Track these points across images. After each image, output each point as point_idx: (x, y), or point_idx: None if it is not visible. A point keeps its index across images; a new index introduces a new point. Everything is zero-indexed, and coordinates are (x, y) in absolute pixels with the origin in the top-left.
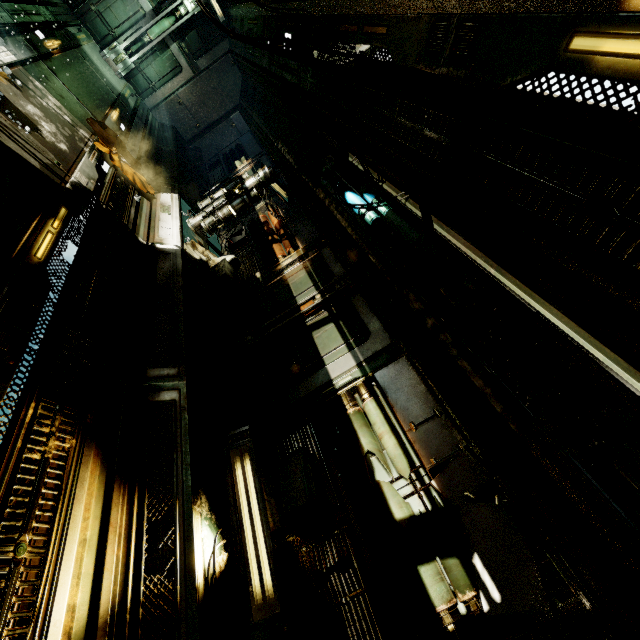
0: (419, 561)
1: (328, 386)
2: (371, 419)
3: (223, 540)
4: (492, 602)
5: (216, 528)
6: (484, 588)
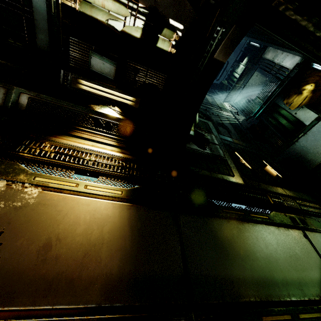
0: (156, 43)
1: (50, 4)
2: (90, 0)
3: (111, 106)
4: (181, 31)
5: (105, 106)
6: (177, 29)
